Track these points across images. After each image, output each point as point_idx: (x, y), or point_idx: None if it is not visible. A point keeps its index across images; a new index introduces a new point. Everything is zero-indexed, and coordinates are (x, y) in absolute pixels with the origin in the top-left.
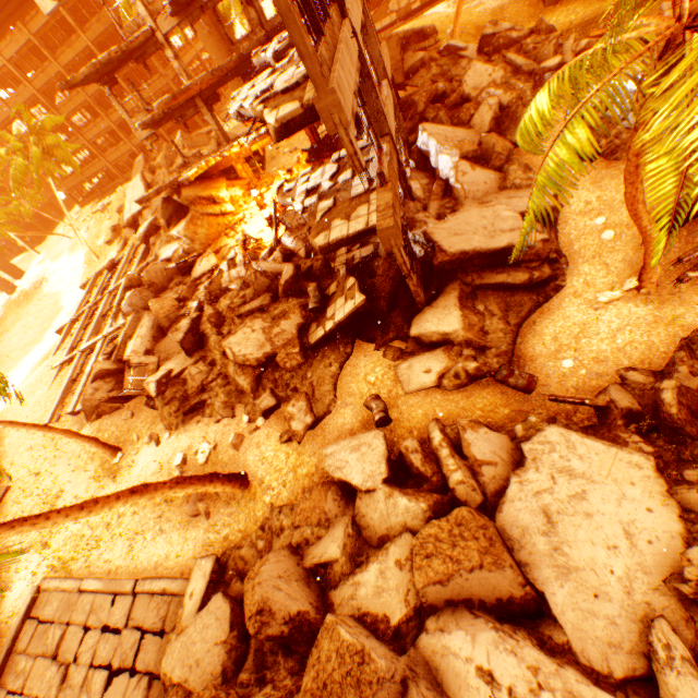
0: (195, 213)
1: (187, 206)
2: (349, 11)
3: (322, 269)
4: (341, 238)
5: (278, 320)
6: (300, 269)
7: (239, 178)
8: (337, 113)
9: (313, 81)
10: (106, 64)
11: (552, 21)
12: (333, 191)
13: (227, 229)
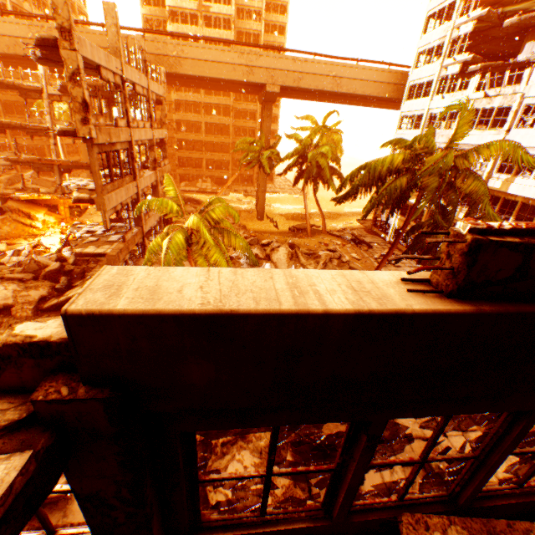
0: (10, 217)
1: (6, 211)
2: (139, 180)
3: (79, 274)
4: (90, 252)
5: (30, 289)
6: (65, 268)
7: (59, 213)
8: (103, 206)
9: (98, 192)
10: (5, 124)
11: (257, 225)
12: (101, 235)
13: (29, 235)
